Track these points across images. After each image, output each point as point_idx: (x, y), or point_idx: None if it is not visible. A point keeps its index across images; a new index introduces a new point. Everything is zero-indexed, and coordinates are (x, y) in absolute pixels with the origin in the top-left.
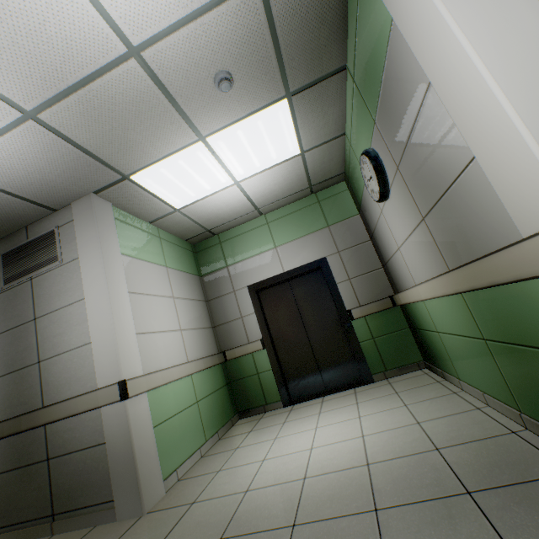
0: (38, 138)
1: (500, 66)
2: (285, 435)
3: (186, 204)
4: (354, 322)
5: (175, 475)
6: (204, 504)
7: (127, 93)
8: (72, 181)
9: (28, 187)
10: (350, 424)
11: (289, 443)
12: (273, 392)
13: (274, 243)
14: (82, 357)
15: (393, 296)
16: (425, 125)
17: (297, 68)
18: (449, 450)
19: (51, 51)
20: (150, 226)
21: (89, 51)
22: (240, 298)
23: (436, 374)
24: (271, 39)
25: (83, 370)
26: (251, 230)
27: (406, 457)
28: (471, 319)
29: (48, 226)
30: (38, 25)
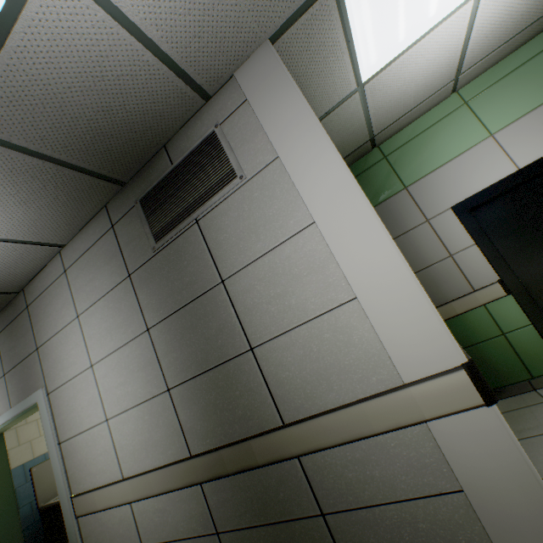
0: None
1: None
2: None
3: (379, 67)
4: None
5: None
6: None
7: None
8: None
9: (180, 22)
10: None
11: None
12: (541, 359)
13: (487, 130)
14: (339, 329)
15: None
16: None
17: None
18: None
19: None
20: None
21: None
22: (440, 228)
23: None
24: None
25: (351, 353)
26: (436, 123)
27: None
28: None
29: (200, 132)
30: None
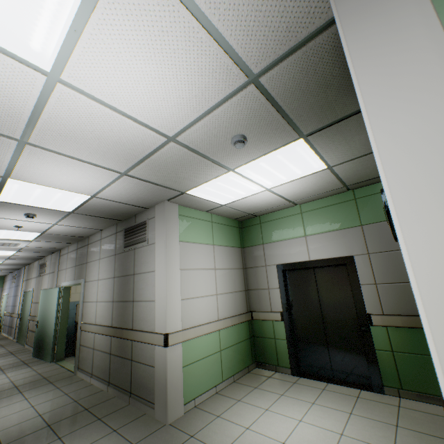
0: (130, 182)
1: (432, 277)
2: (274, 412)
3: (229, 202)
4: (372, 327)
5: (193, 402)
6: (196, 442)
7: (173, 157)
8: (153, 196)
9: (131, 200)
10: (328, 437)
11: (272, 423)
12: (284, 359)
13: (305, 232)
14: (150, 308)
15: None
16: None
17: (307, 120)
18: None
19: (126, 148)
20: (205, 214)
21: (146, 144)
22: (269, 273)
23: None
24: (275, 109)
25: (150, 316)
26: (286, 216)
27: None
28: None
29: (144, 217)
30: (117, 140)
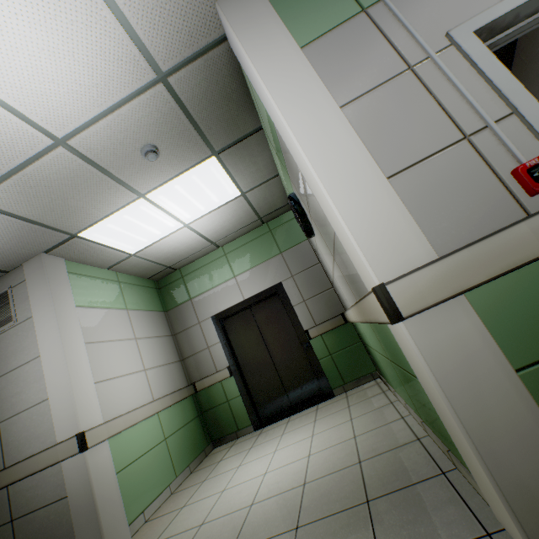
0: None
1: (325, 170)
2: (248, 462)
3: (140, 248)
4: (312, 341)
5: (142, 517)
6: None
7: (61, 172)
8: (21, 246)
9: None
10: (303, 443)
11: (249, 470)
12: (243, 418)
13: (233, 273)
14: (40, 414)
15: (343, 313)
16: (309, 191)
17: (217, 134)
18: (367, 462)
19: None
20: (108, 272)
21: (18, 147)
22: (205, 329)
23: (384, 383)
24: (186, 117)
25: (43, 427)
26: (210, 262)
27: (334, 473)
28: (379, 342)
29: (1, 288)
30: None
